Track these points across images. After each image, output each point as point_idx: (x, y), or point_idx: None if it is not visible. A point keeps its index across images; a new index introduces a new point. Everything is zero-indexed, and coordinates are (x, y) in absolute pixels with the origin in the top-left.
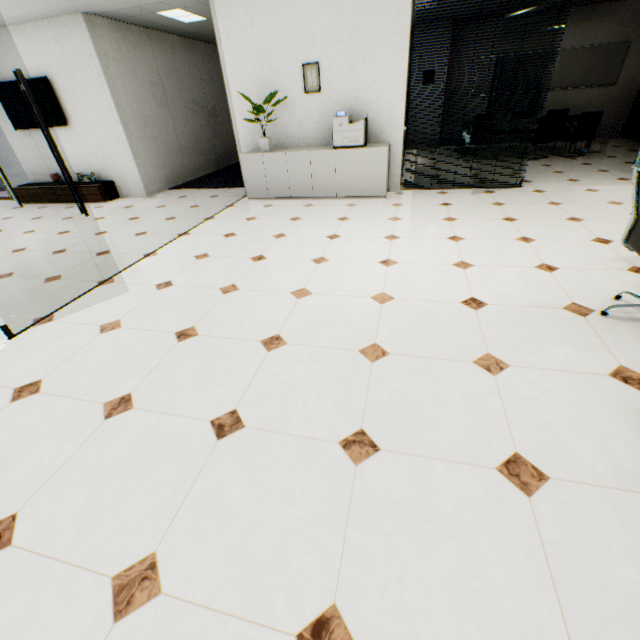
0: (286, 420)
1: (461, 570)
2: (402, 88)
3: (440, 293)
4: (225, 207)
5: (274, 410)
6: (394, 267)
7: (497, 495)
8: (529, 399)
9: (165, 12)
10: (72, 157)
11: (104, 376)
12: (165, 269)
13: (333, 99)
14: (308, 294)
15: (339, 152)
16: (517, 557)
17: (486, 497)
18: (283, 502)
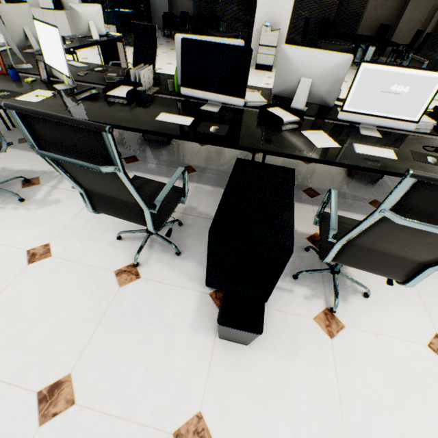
0: None
1: None
2: None
3: None
4: None
5: None
6: None
7: None
8: None
9: None
10: None
11: None
12: None
13: None
14: None
15: (44, 11)
16: None
17: None
18: None
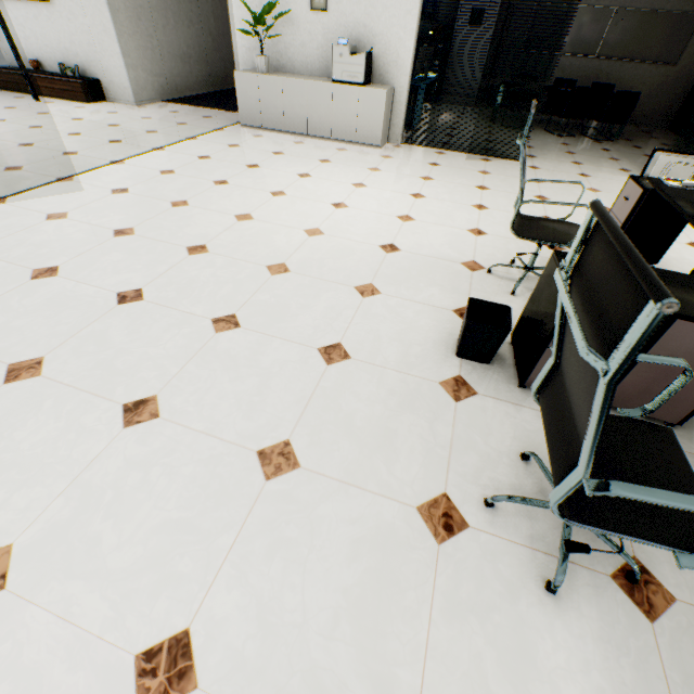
0: (179, 301)
1: (252, 392)
2: (413, 23)
3: (367, 236)
4: (213, 130)
5: (173, 293)
6: (342, 210)
7: (306, 362)
8: (377, 315)
9: None
10: (54, 42)
11: (40, 251)
12: (126, 178)
13: (340, 23)
14: (250, 219)
15: (337, 87)
16: (294, 391)
17: (298, 362)
18: (150, 345)
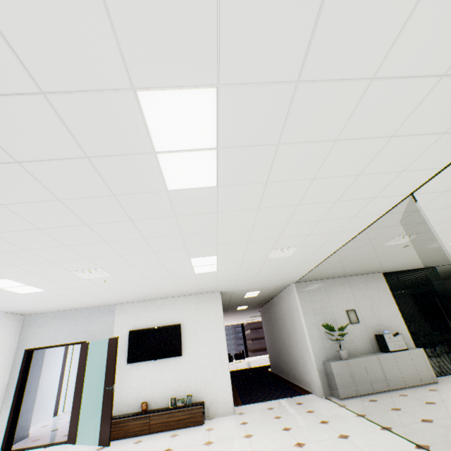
0: None
1: None
2: (400, 318)
3: None
4: (340, 406)
5: None
6: None
7: None
8: None
9: (251, 291)
10: (169, 382)
11: None
12: None
13: (366, 325)
14: None
15: (395, 353)
16: None
17: None
18: None
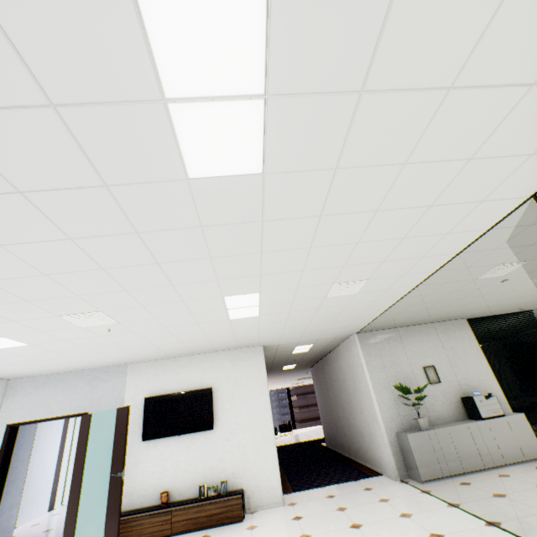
0: None
1: None
2: (491, 376)
3: None
4: (424, 492)
5: None
6: None
7: None
8: None
9: (301, 345)
10: (198, 464)
11: None
12: None
13: (450, 386)
14: None
15: (489, 421)
16: None
17: None
18: None
